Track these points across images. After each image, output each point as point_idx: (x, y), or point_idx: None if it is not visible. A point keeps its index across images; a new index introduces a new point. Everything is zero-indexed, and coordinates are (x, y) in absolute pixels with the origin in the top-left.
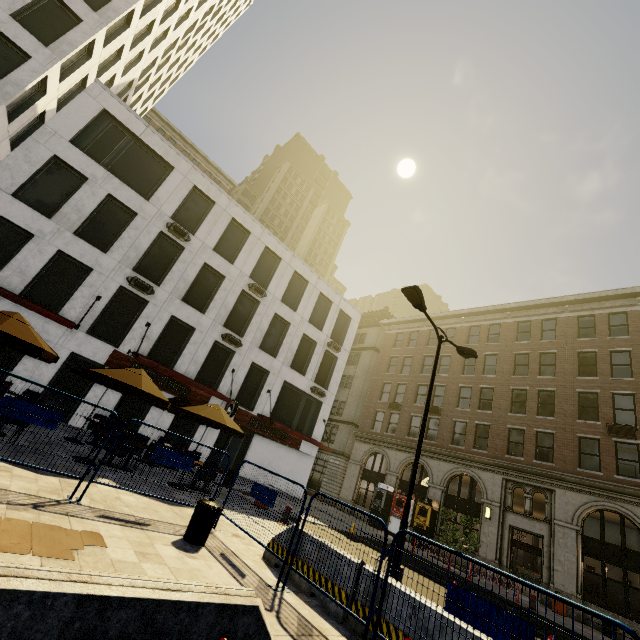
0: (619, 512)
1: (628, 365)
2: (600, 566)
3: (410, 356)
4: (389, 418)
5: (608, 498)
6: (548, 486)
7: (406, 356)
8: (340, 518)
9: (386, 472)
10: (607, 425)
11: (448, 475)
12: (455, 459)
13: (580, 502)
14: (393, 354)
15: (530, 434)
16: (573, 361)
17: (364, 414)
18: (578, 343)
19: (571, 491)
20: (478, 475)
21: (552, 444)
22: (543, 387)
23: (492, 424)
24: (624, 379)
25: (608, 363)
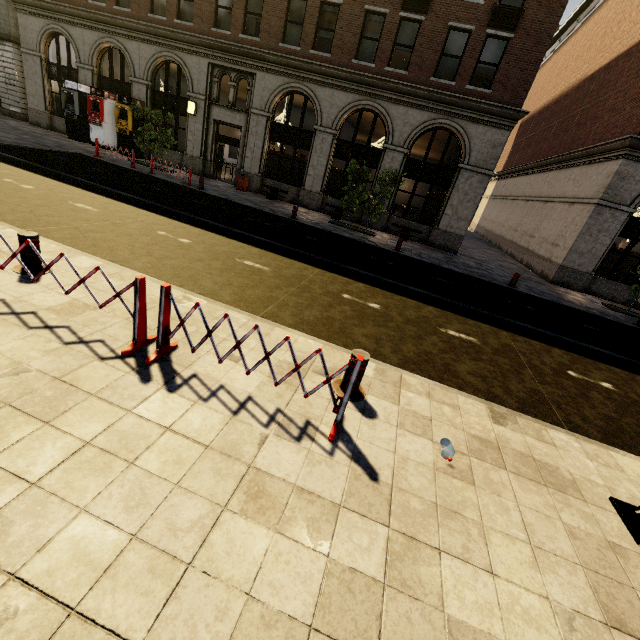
0: (304, 94)
1: None
2: None
3: None
4: None
5: (299, 79)
6: (251, 70)
7: None
8: None
9: (76, 65)
10: None
11: (151, 64)
12: (157, 38)
13: (275, 86)
14: None
15: None
16: None
17: None
18: None
19: (270, 74)
20: (184, 61)
21: (262, 9)
22: None
23: None
24: None
25: None
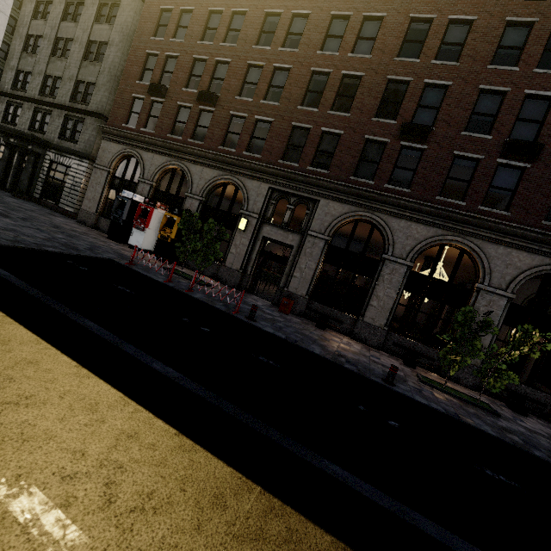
0: (373, 222)
1: (460, 45)
2: (332, 269)
3: (190, 10)
4: (149, 109)
5: (369, 209)
6: (314, 196)
7: (184, 9)
8: (31, 226)
9: (138, 180)
10: (403, 124)
11: (210, 184)
12: (222, 165)
13: (340, 213)
14: (165, 4)
15: (315, 135)
16: (400, 33)
17: (116, 101)
18: (417, 4)
19: (335, 202)
20: (244, 184)
21: (335, 148)
22: (350, 71)
23: (275, 121)
24: (448, 64)
25: (440, 39)
